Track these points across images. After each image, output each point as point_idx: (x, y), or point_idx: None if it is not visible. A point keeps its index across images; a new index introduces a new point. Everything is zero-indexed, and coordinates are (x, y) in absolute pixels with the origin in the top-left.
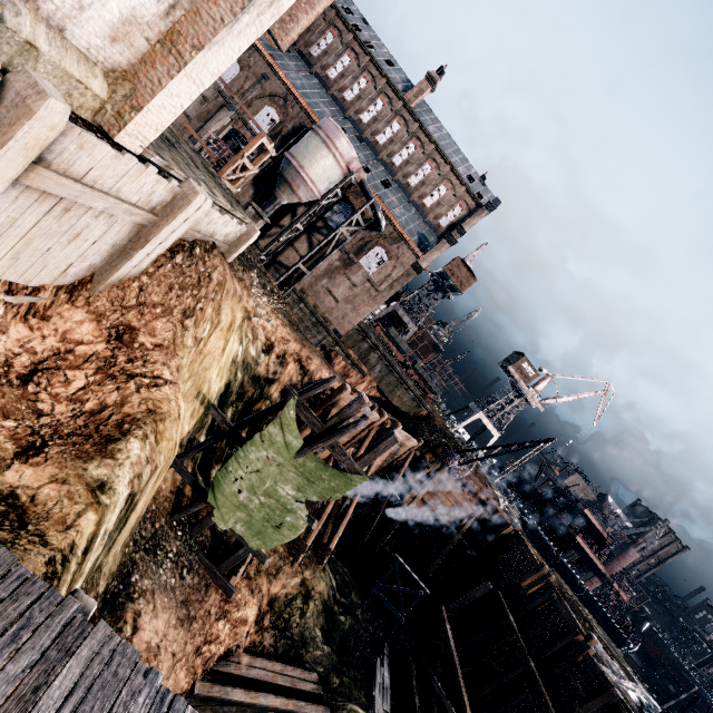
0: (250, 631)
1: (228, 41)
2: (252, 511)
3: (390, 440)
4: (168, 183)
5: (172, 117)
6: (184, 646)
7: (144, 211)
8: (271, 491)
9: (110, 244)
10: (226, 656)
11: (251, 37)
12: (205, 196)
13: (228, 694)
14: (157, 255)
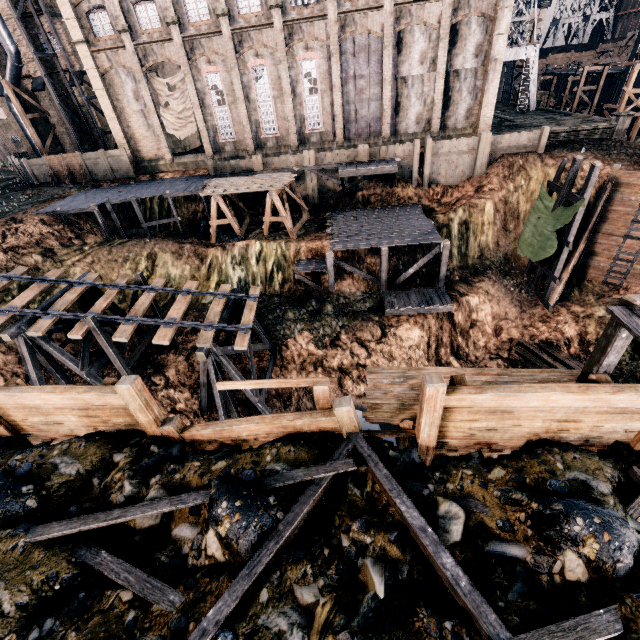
0: (573, 345)
1: (490, 87)
2: (534, 246)
3: (590, 169)
4: (471, 138)
5: (490, 121)
6: (515, 318)
7: (469, 150)
8: (541, 233)
9: (469, 166)
10: (549, 345)
11: (497, 77)
12: (486, 133)
13: (539, 353)
14: (486, 162)
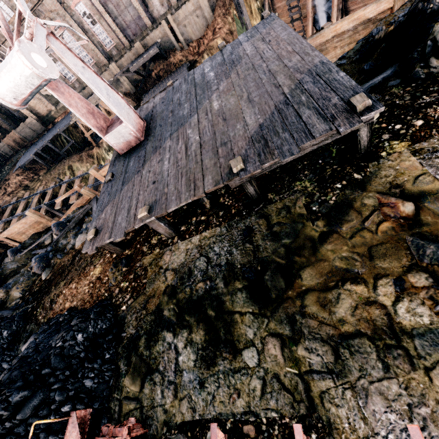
0: None
1: None
2: None
3: None
4: None
5: None
6: None
7: (196, 8)
8: None
9: (202, 18)
10: None
11: None
12: None
13: None
14: (210, 10)
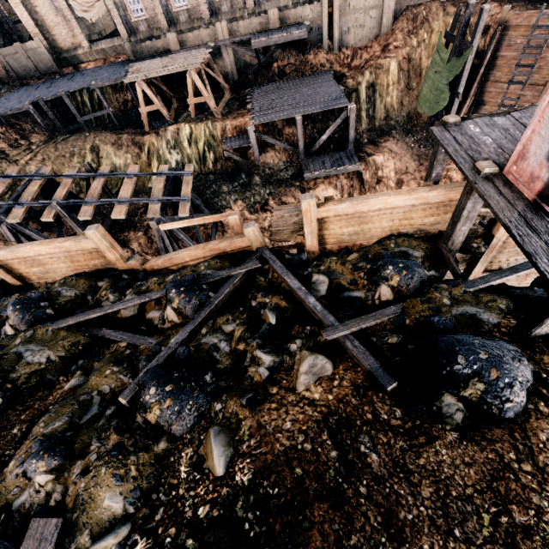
0: None
1: None
2: (431, 101)
3: (479, 13)
4: None
5: None
6: (414, 171)
7: (375, 5)
8: (437, 88)
9: (376, 23)
10: None
11: None
12: None
13: None
14: (392, 17)
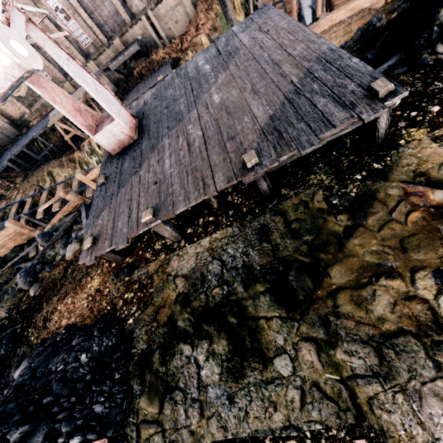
0: None
1: None
2: None
3: None
4: None
5: None
6: None
7: (177, 3)
8: None
9: (184, 14)
10: None
11: None
12: None
13: None
14: (192, 5)
